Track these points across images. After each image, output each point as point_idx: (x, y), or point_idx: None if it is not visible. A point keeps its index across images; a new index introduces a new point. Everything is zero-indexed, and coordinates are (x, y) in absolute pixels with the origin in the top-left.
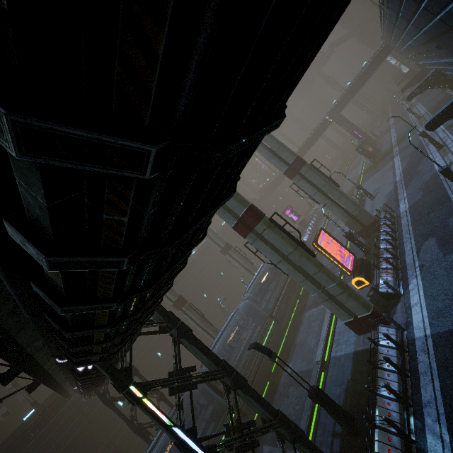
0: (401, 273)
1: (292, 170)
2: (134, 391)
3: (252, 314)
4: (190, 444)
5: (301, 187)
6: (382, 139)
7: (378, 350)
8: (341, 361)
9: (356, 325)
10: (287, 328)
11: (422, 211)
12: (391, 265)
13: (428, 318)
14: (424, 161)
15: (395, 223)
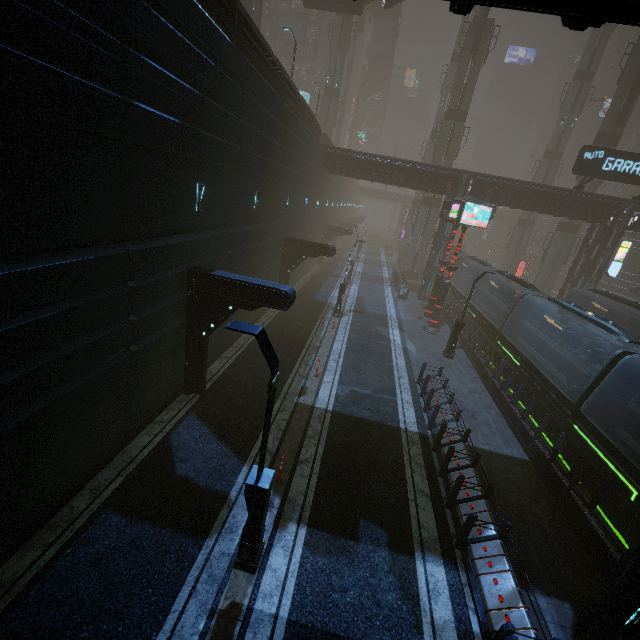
0: None
1: (526, 223)
2: (623, 243)
3: None
4: (609, 270)
5: (516, 234)
6: None
7: None
8: None
9: None
10: None
11: None
12: None
13: None
14: None
15: None
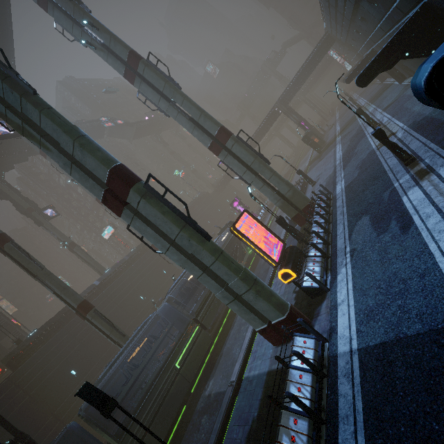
0: (331, 261)
1: (217, 144)
2: None
3: (174, 319)
4: None
5: (229, 164)
6: (328, 132)
7: (288, 374)
8: (252, 385)
9: (271, 334)
10: (218, 333)
11: (357, 189)
12: (320, 252)
13: (356, 322)
14: (362, 142)
15: (330, 205)
